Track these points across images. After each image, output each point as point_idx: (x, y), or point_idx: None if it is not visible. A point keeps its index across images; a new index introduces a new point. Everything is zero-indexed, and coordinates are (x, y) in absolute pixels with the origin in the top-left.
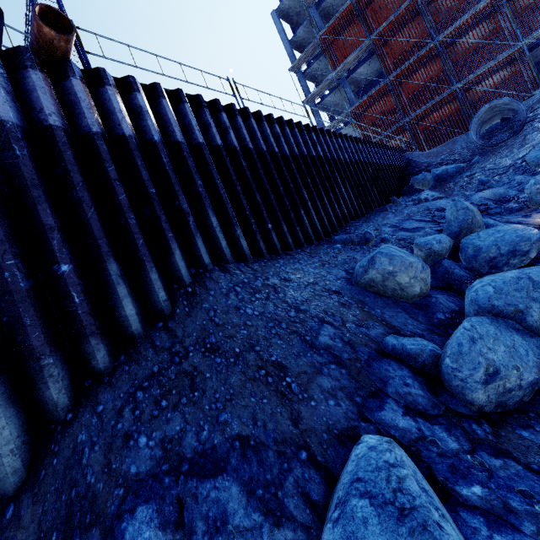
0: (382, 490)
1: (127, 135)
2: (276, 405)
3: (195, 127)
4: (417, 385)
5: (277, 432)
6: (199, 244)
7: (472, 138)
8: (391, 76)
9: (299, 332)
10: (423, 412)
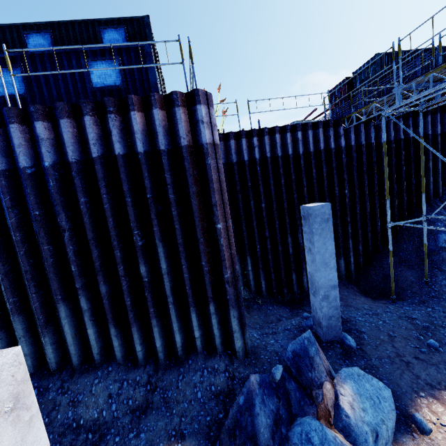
0: None
1: None
2: None
3: None
4: None
5: None
6: None
7: None
8: None
9: None
10: None
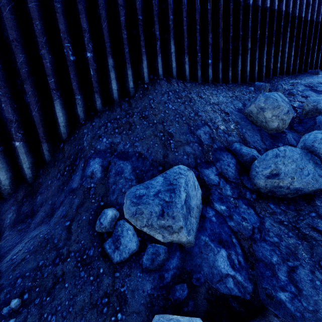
0: (170, 178)
1: None
2: (160, 148)
3: None
4: (234, 168)
5: (154, 157)
6: (159, 61)
7: None
8: None
9: (189, 124)
10: (227, 178)
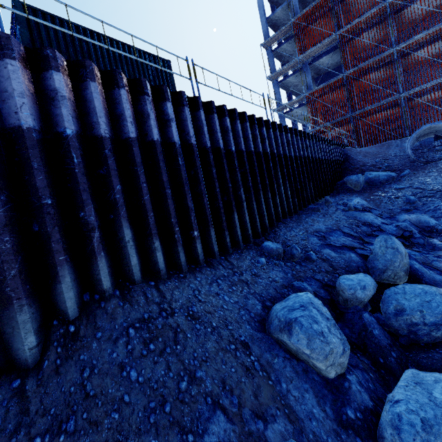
0: None
1: (25, 127)
2: None
3: (128, 119)
4: None
5: None
6: (101, 265)
7: (408, 151)
8: (348, 72)
9: (183, 425)
10: None
